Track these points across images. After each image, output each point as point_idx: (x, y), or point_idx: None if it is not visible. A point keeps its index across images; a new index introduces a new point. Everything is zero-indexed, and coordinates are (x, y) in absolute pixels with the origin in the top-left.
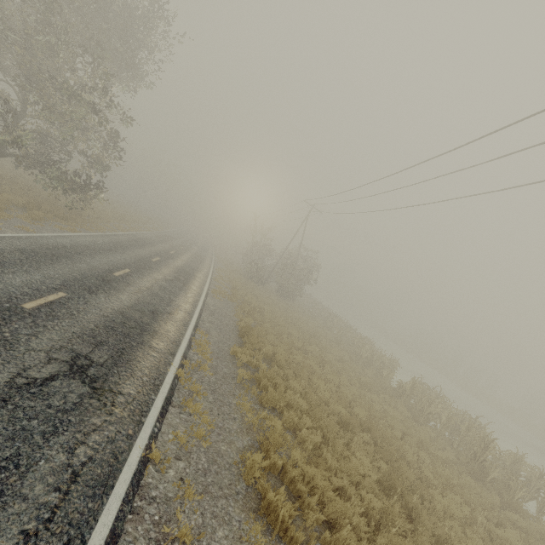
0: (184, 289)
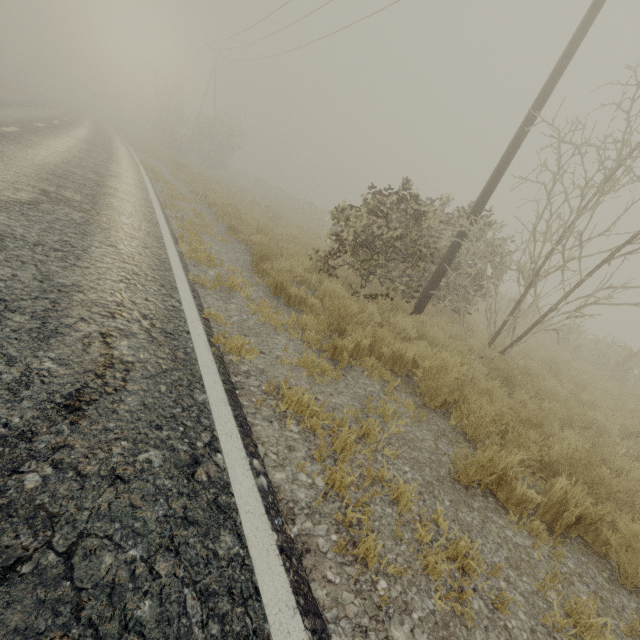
0: (112, 142)
